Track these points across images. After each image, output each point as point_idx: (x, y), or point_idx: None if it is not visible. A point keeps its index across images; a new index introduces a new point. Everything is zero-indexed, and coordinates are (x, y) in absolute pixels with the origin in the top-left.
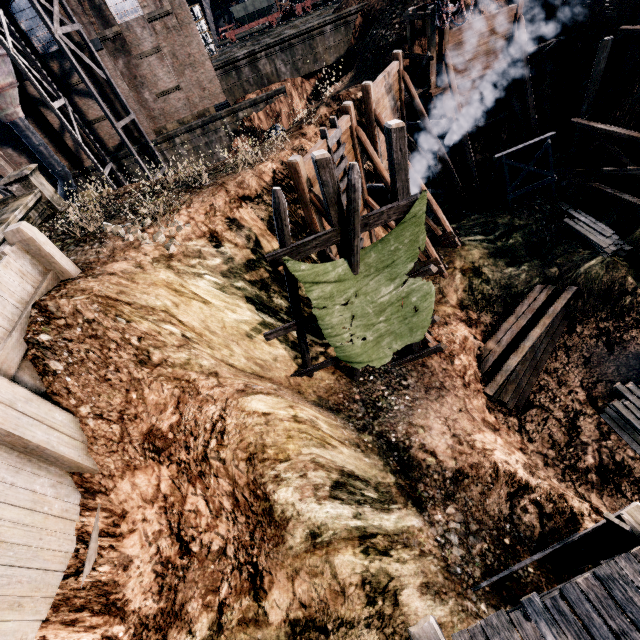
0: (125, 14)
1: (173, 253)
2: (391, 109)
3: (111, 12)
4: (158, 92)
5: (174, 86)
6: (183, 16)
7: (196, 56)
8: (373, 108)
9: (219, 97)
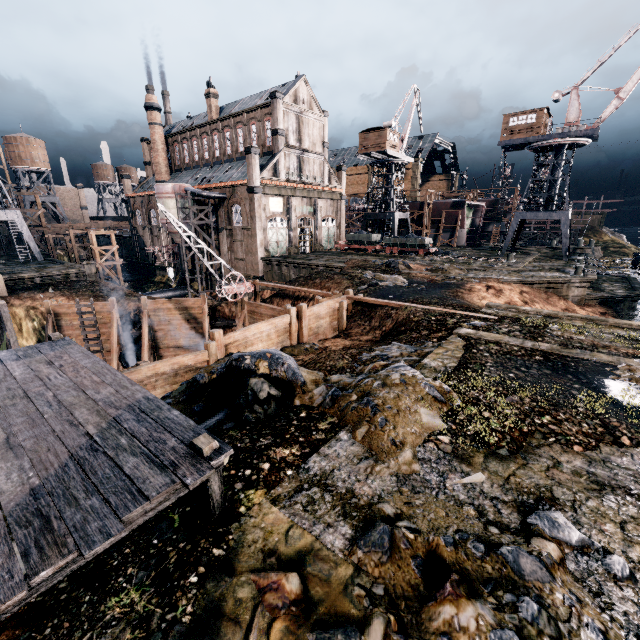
0: (238, 223)
1: (40, 308)
2: (185, 319)
3: (233, 221)
4: (235, 257)
5: (242, 258)
6: (254, 233)
7: (254, 250)
8: (143, 309)
9: (257, 273)
